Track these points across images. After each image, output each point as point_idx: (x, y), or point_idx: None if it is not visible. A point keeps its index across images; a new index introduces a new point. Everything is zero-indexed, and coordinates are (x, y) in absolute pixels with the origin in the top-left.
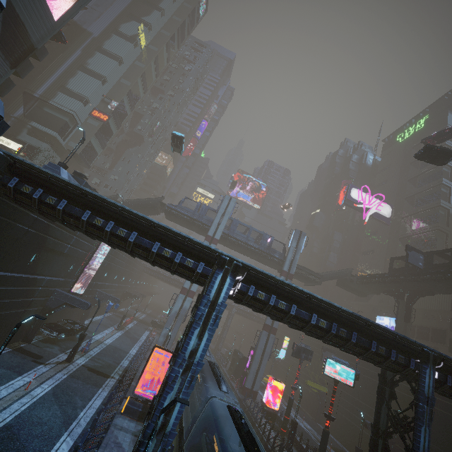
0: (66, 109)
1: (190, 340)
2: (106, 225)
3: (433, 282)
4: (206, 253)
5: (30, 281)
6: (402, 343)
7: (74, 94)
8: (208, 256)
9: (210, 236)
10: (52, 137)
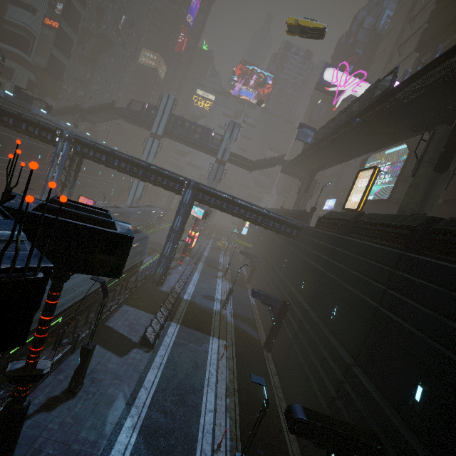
0: (19, 22)
1: (50, 173)
2: None
3: (315, 155)
4: (50, 128)
5: (5, 161)
6: (171, 175)
7: (21, 4)
8: (52, 129)
9: (153, 133)
10: (18, 55)
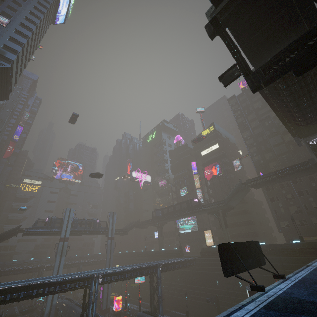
0: None
1: (90, 310)
2: (45, 290)
3: (165, 220)
4: (87, 276)
5: None
6: (151, 266)
7: None
8: (88, 277)
9: (62, 237)
10: None
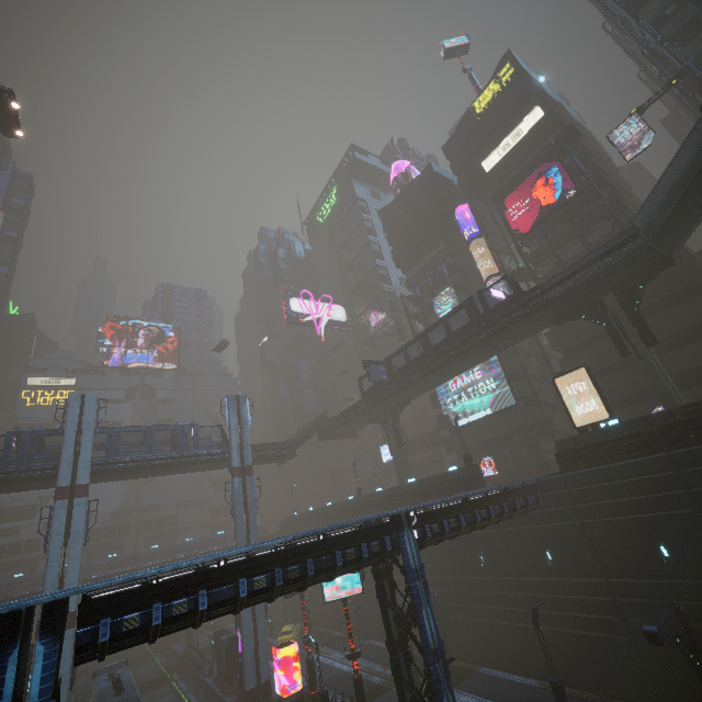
0: None
1: None
2: None
3: (402, 391)
4: None
5: None
6: (369, 527)
7: None
8: None
9: (64, 487)
10: None
